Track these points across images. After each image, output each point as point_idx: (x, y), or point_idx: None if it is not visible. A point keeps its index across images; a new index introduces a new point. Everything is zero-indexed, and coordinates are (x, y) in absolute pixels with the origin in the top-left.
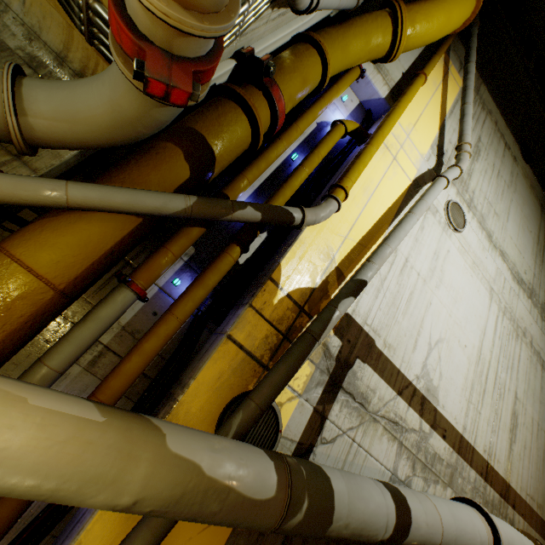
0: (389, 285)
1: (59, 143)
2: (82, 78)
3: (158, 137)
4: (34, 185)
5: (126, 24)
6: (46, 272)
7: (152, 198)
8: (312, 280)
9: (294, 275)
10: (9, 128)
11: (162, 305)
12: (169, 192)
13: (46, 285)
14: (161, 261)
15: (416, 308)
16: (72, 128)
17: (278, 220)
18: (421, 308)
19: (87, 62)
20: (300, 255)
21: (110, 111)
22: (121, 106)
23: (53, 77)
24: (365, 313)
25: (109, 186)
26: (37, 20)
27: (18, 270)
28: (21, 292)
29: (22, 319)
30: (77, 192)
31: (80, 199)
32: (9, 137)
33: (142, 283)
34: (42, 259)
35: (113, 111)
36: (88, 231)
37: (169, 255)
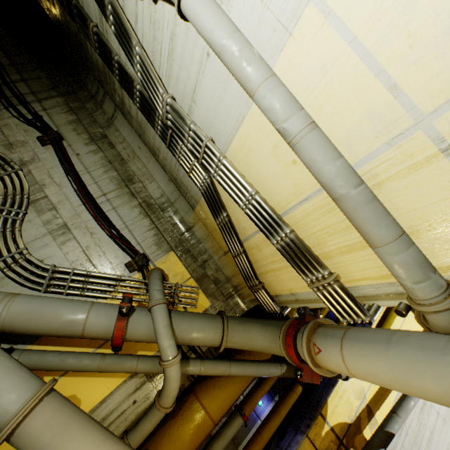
0: (410, 423)
1: (233, 348)
2: (251, 323)
3: (265, 316)
4: (218, 367)
5: (297, 356)
6: (214, 414)
7: (265, 370)
8: (349, 416)
9: (336, 411)
10: (220, 349)
11: (250, 418)
12: (272, 362)
13: (212, 422)
14: (258, 397)
15: (437, 448)
16: (243, 347)
17: (330, 377)
18: (442, 449)
19: (240, 283)
20: (340, 394)
21: (265, 348)
22: (271, 350)
23: (222, 287)
24: (390, 449)
25: (246, 362)
26: (222, 264)
27: (204, 414)
28: (203, 427)
29: (200, 442)
30: (234, 369)
31: (234, 373)
32: (215, 346)
33: (248, 413)
34: (213, 407)
35: (266, 349)
36: (233, 388)
37: (263, 392)
